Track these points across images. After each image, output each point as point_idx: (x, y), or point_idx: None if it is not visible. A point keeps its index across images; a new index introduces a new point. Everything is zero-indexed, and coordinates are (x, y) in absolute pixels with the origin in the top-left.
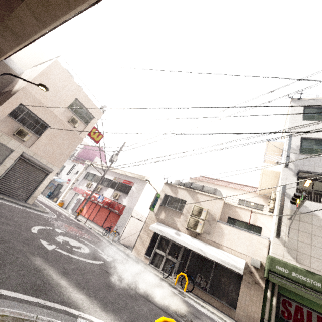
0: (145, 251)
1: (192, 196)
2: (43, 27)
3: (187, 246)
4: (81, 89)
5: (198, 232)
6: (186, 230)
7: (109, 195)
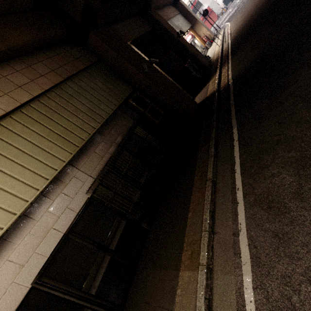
0: None
1: None
2: None
3: None
4: None
5: None
6: None
7: None
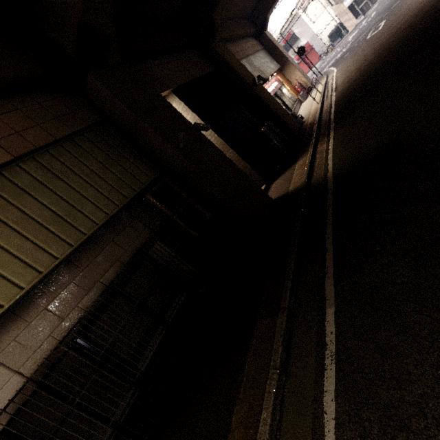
0: (355, 19)
1: None
2: None
3: None
4: None
5: None
6: None
7: None
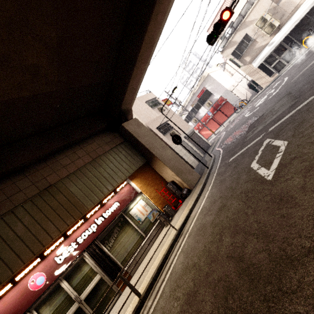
0: (268, 76)
1: (245, 27)
2: (145, 72)
3: (286, 34)
4: (138, 98)
5: (278, 24)
6: (270, 37)
7: (205, 110)
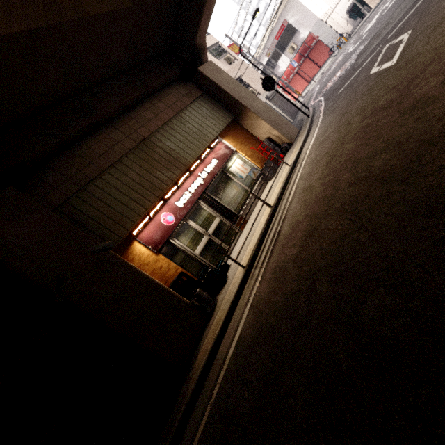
0: None
1: None
2: None
3: None
4: None
5: None
6: None
7: (288, 60)
